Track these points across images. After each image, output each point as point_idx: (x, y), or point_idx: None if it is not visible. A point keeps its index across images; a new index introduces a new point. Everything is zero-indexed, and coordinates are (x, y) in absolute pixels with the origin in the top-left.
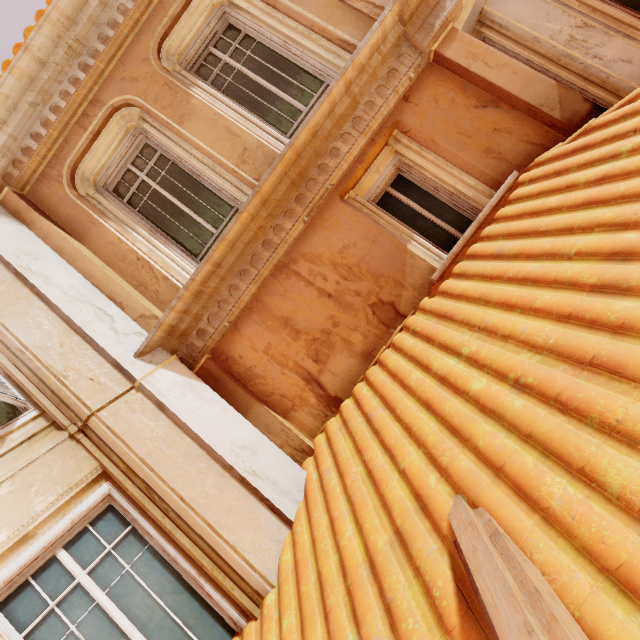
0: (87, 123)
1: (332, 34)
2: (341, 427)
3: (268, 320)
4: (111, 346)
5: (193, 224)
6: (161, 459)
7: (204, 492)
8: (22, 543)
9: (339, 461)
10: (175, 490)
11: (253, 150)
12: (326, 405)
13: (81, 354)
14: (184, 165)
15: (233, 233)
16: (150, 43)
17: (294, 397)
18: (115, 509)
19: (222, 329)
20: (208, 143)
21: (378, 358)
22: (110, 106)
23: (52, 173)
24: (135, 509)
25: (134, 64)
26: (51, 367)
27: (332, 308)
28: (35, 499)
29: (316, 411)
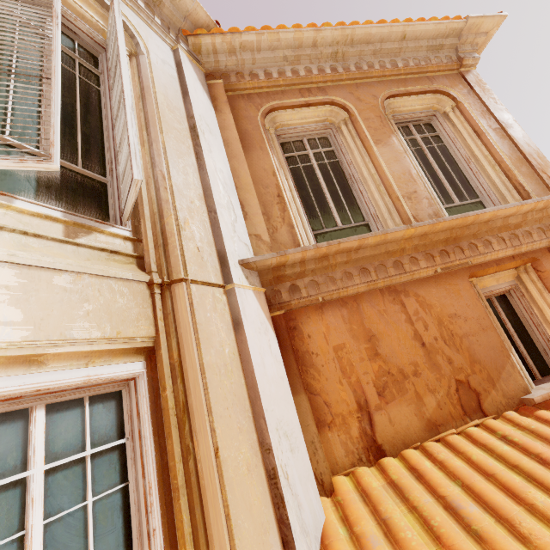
0: (307, 95)
1: (514, 176)
2: (386, 488)
3: (355, 323)
4: (227, 237)
5: (325, 207)
6: (216, 382)
7: (236, 460)
8: (25, 362)
9: (401, 538)
10: (216, 433)
11: (421, 196)
12: (366, 447)
13: (201, 222)
14: (349, 168)
15: (393, 235)
16: (385, 91)
17: (338, 414)
18: (121, 401)
19: (313, 300)
20: (389, 168)
21: (443, 437)
22: (331, 99)
23: (256, 99)
24: (151, 421)
25: (365, 92)
26: (177, 210)
27: (420, 356)
28: (80, 319)
29: (352, 446)
